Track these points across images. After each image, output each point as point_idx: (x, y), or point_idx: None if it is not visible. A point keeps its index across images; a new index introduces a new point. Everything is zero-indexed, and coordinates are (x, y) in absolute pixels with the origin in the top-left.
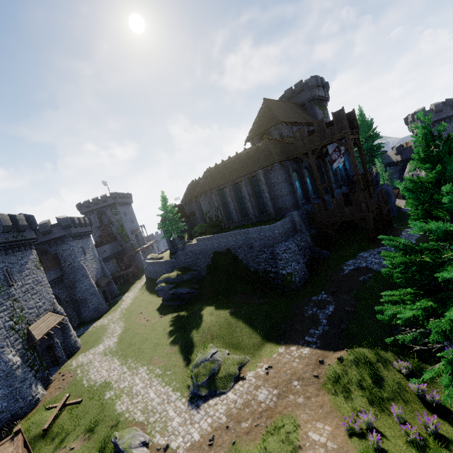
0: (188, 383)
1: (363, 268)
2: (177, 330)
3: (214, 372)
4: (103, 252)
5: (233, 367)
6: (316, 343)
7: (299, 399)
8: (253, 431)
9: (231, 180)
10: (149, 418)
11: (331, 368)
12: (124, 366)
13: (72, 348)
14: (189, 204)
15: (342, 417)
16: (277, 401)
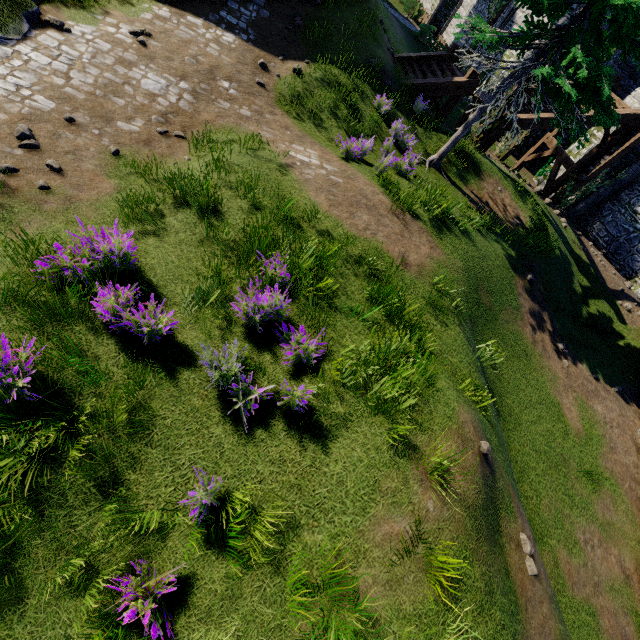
0: None
1: None
2: None
3: None
4: None
5: None
6: (248, 33)
7: (244, 111)
8: (159, 140)
9: None
10: None
11: (285, 82)
12: None
13: None
14: None
15: (321, 144)
16: (195, 103)
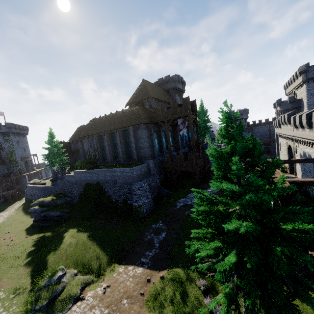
0: (27, 308)
1: (189, 205)
2: (37, 250)
3: (56, 295)
4: None
5: (76, 288)
6: (148, 264)
7: None
8: None
9: (109, 130)
10: None
11: (154, 286)
12: None
13: None
14: (75, 143)
15: None
16: None
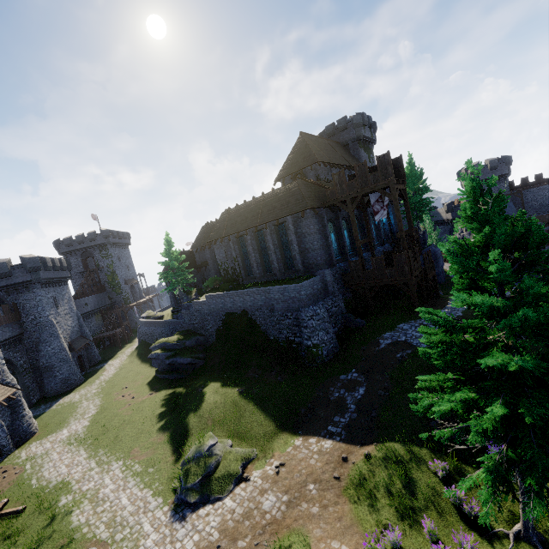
0: (175, 486)
1: (402, 343)
2: (170, 412)
3: (210, 471)
4: (84, 305)
5: (235, 464)
6: (341, 435)
7: (314, 508)
8: None
9: (254, 226)
10: (116, 535)
11: (356, 467)
12: (93, 459)
13: (24, 433)
14: (201, 252)
15: (363, 533)
16: (286, 511)
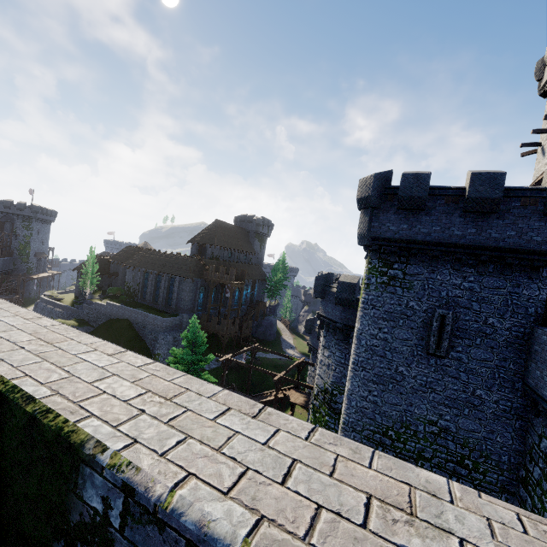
0: None
1: None
2: None
3: None
4: None
5: None
6: None
7: None
8: None
9: (157, 271)
10: None
11: None
12: None
13: None
14: (117, 264)
15: None
16: None
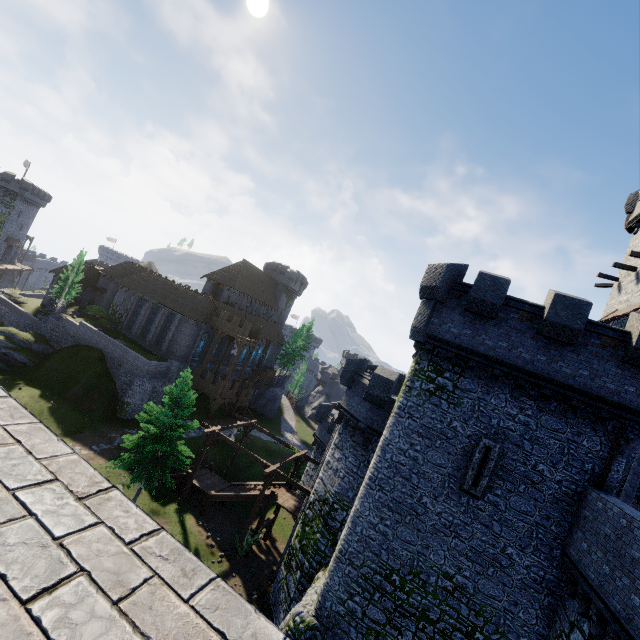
0: None
1: None
2: None
3: None
4: None
5: None
6: (96, 453)
7: None
8: None
9: (156, 301)
10: None
11: None
12: None
13: None
14: (108, 279)
15: None
16: None
